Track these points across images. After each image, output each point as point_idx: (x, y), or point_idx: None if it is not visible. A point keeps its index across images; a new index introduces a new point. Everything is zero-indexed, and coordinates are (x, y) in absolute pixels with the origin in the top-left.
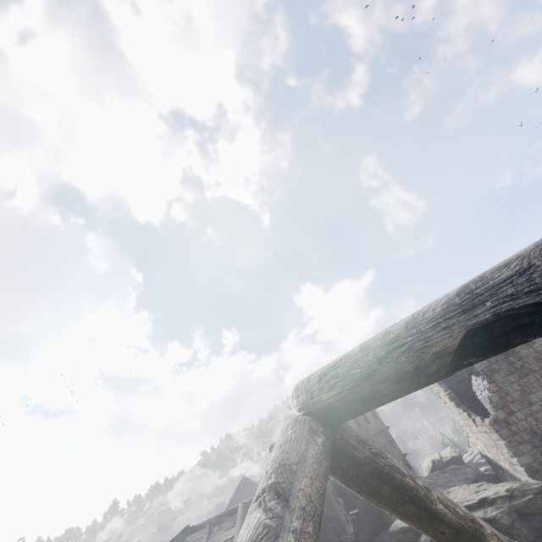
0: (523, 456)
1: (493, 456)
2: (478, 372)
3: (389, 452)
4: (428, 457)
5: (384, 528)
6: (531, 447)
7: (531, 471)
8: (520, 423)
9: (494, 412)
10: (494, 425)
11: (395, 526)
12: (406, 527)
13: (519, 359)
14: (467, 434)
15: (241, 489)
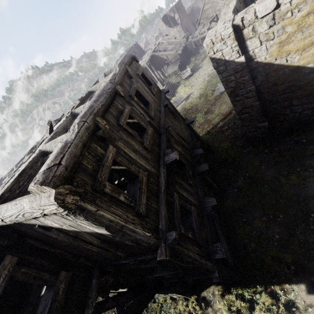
0: (184, 30)
1: None
2: (165, 22)
3: None
4: None
5: None
6: (184, 29)
7: (185, 33)
8: (183, 24)
9: (180, 22)
10: (181, 25)
11: None
12: None
13: (181, 10)
14: None
15: None
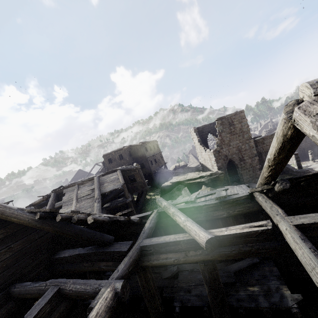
0: (219, 163)
1: (205, 164)
2: (212, 132)
3: (160, 161)
4: (174, 165)
5: (152, 187)
6: (223, 161)
7: (219, 168)
8: (223, 152)
9: (216, 147)
10: (214, 152)
11: (164, 185)
12: (169, 185)
13: (234, 128)
14: (198, 155)
15: (78, 175)
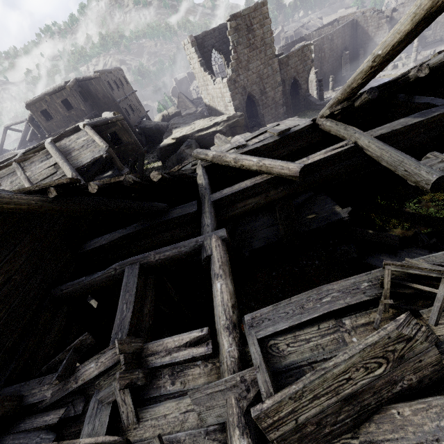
0: (236, 101)
1: (214, 105)
2: (218, 47)
3: (139, 109)
4: (159, 114)
5: None
6: (240, 96)
7: (236, 109)
8: (240, 82)
9: (231, 74)
10: (228, 83)
11: (164, 144)
12: (172, 143)
13: (254, 37)
14: (201, 92)
15: None
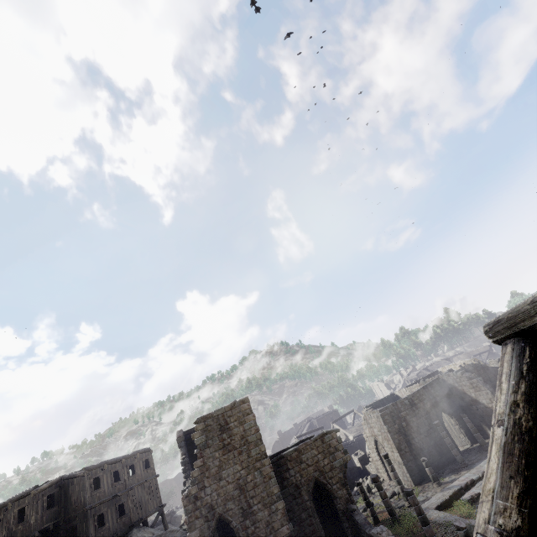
0: (194, 531)
1: None
2: None
3: (142, 506)
4: None
5: None
6: (204, 522)
7: None
8: (206, 497)
9: (191, 486)
10: (185, 500)
11: None
12: None
13: (230, 436)
14: None
15: None
